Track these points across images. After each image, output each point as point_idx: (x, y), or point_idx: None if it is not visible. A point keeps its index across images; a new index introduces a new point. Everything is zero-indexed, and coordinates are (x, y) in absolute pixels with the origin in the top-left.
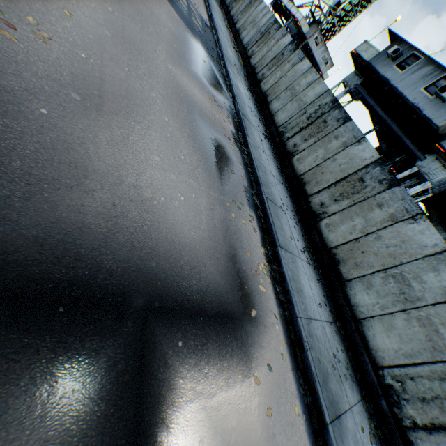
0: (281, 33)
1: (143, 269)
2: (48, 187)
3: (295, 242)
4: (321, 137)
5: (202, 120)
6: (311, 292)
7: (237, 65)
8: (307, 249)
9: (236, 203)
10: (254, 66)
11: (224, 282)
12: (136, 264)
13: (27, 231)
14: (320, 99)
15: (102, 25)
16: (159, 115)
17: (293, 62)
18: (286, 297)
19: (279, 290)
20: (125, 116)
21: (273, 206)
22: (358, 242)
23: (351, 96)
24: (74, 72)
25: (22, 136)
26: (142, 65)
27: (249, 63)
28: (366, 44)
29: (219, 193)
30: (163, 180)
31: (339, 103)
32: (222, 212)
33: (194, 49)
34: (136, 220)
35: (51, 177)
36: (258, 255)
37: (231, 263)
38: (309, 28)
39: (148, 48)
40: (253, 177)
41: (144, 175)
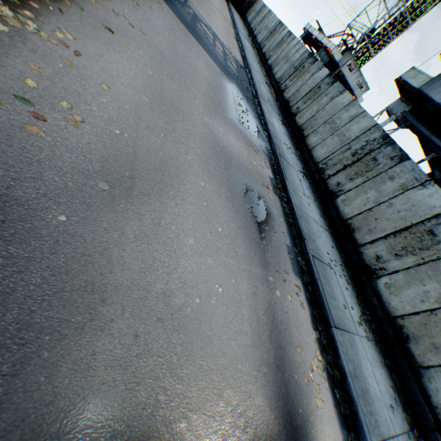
0: (316, 67)
1: (169, 438)
2: (50, 339)
3: (349, 310)
4: (371, 177)
5: (239, 173)
6: (377, 387)
7: (270, 100)
8: (363, 316)
9: (280, 274)
10: (288, 99)
11: (273, 413)
12: (160, 433)
13: (6, 438)
14: (366, 134)
15: (140, 91)
16: (195, 180)
17: (332, 95)
18: (348, 407)
19: (339, 394)
20: (157, 193)
21: (320, 266)
22: (434, 315)
23: (397, 123)
24: (105, 154)
25: (28, 265)
26: (179, 125)
27: (282, 96)
28: (414, 70)
29: (261, 265)
30: (198, 271)
31: (391, 139)
32: (266, 293)
33: (229, 94)
34: (164, 349)
35: (57, 319)
36: (309, 345)
37: (280, 373)
38: (341, 55)
39: (186, 104)
40: (295, 230)
41: (176, 271)
